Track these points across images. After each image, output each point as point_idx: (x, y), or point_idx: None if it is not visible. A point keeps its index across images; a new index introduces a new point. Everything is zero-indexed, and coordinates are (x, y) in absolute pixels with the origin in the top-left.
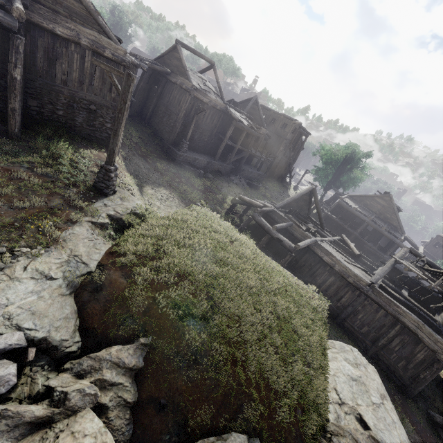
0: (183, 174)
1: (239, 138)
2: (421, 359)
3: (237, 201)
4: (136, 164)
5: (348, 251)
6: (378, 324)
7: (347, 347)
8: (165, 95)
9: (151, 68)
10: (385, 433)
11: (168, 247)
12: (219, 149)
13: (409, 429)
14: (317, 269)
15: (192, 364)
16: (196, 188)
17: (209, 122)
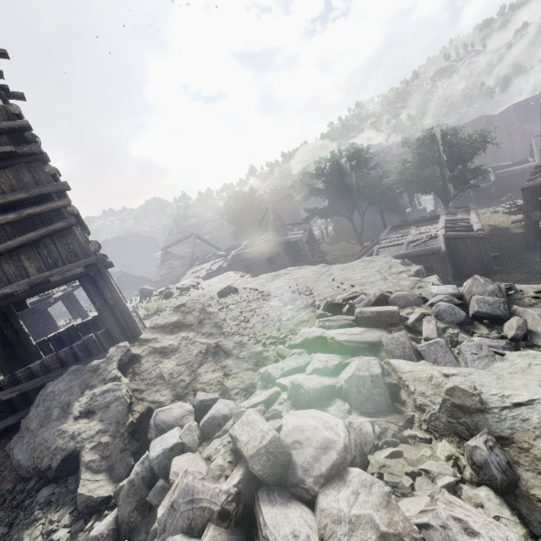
0: None
1: None
2: None
3: None
4: None
5: None
6: None
7: None
8: None
9: None
10: None
11: None
12: None
13: None
14: None
15: None
16: None
17: None
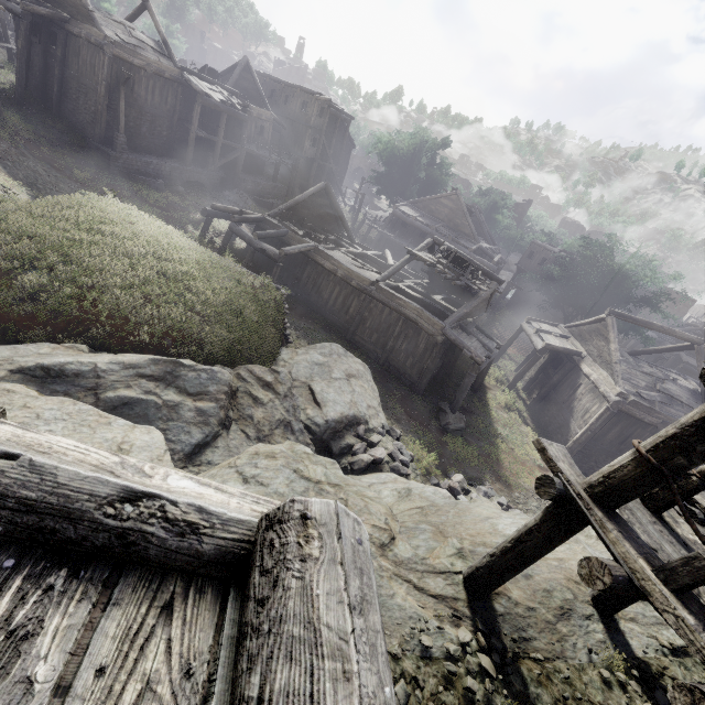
0: (128, 186)
1: (219, 126)
2: (424, 349)
3: (208, 211)
4: (30, 168)
5: (383, 265)
6: (385, 326)
7: (327, 345)
8: (72, 61)
9: (29, 10)
10: (331, 394)
11: (16, 218)
12: (188, 145)
13: (397, 412)
14: (321, 282)
15: (30, 302)
16: (152, 205)
17: (160, 102)
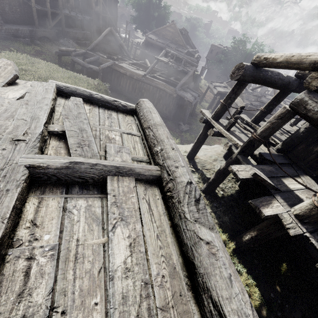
0: (12, 45)
1: (46, 1)
2: (169, 101)
3: (58, 52)
4: None
5: (146, 67)
6: (152, 94)
7: None
8: None
9: None
10: None
11: None
12: (33, 16)
13: None
14: (121, 80)
15: None
16: (29, 53)
17: None
